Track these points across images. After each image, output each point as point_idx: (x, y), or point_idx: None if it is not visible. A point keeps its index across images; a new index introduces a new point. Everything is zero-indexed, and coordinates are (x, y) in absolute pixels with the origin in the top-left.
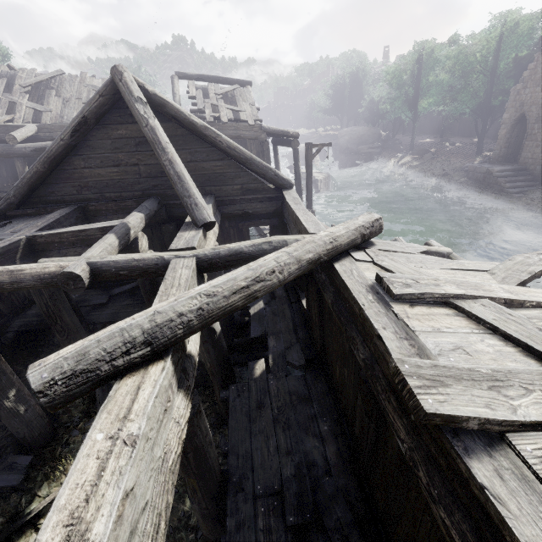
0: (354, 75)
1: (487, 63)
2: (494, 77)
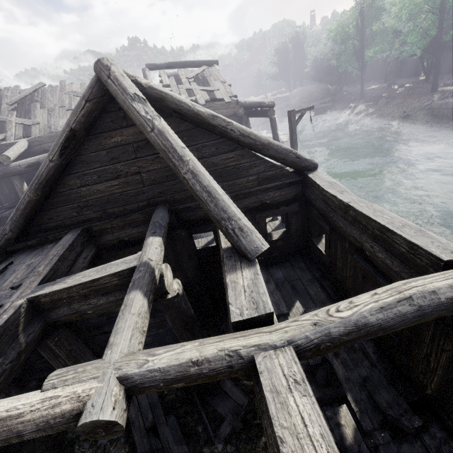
0: (295, 40)
1: (436, 0)
2: (445, 12)
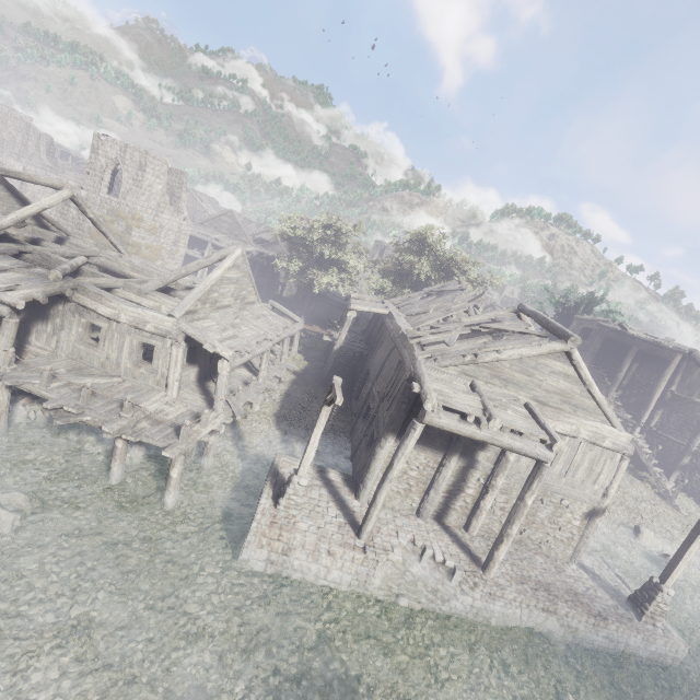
0: None
1: None
2: None
